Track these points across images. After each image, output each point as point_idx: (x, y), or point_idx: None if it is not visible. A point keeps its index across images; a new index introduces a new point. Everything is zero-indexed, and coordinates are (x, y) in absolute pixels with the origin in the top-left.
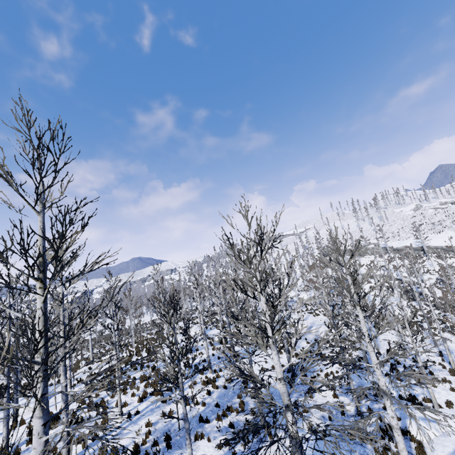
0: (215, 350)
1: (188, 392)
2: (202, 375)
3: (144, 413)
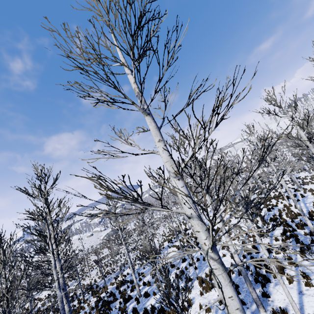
0: (281, 189)
1: (307, 194)
2: (300, 192)
3: (302, 200)
